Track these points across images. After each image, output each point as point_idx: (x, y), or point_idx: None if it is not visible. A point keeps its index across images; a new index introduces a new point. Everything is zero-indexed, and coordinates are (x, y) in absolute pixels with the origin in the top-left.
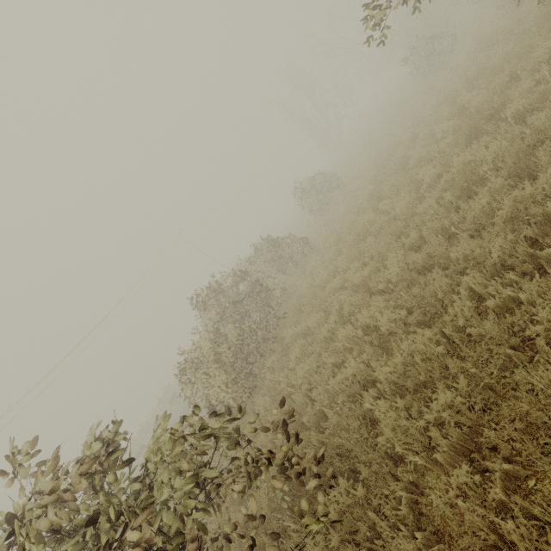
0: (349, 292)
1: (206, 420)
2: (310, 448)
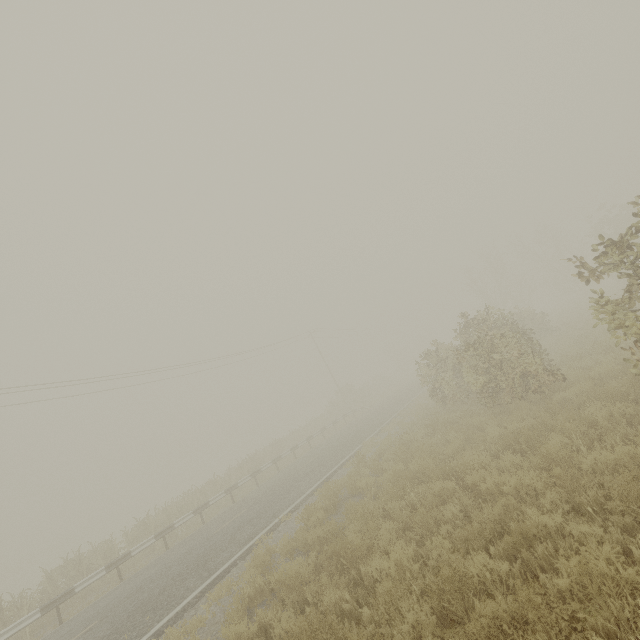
0: None
1: (429, 429)
2: None
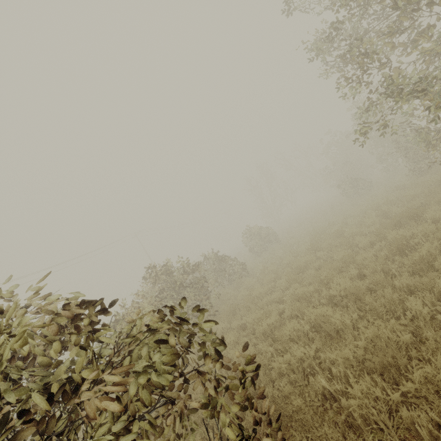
0: (290, 303)
1: None
2: (246, 422)
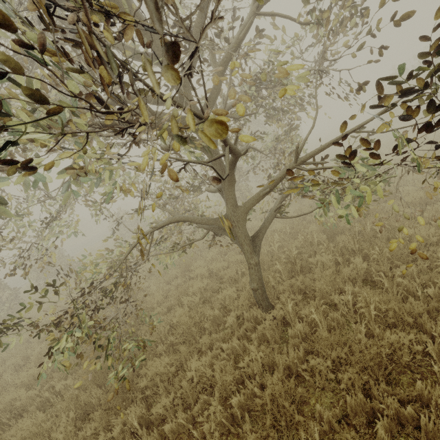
0: None
1: None
2: None
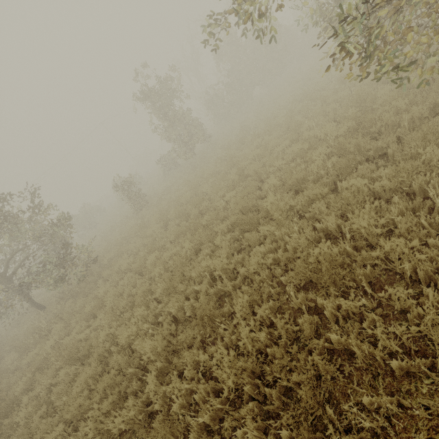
0: None
1: None
2: None
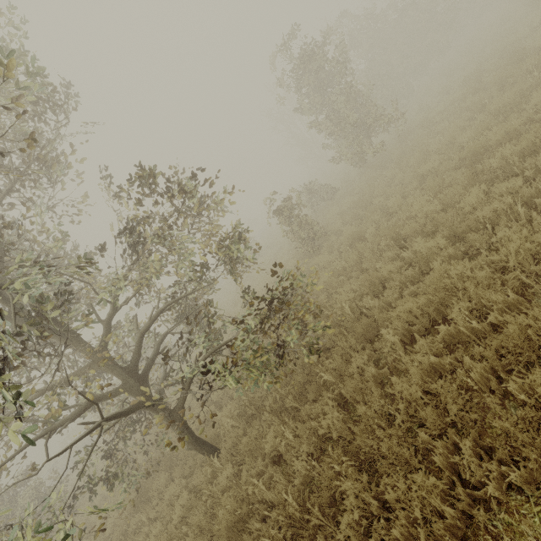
0: None
1: None
2: None
